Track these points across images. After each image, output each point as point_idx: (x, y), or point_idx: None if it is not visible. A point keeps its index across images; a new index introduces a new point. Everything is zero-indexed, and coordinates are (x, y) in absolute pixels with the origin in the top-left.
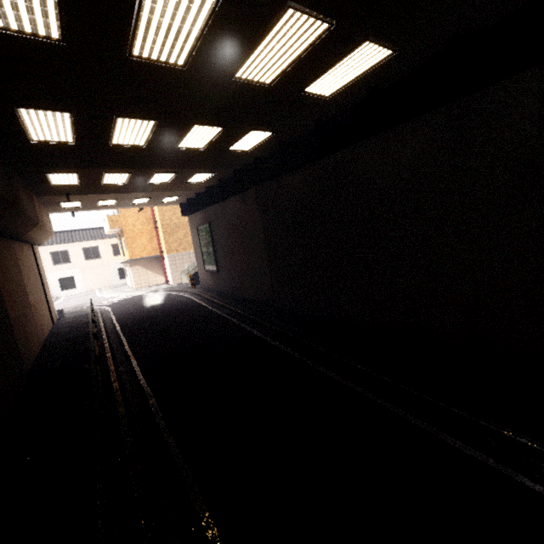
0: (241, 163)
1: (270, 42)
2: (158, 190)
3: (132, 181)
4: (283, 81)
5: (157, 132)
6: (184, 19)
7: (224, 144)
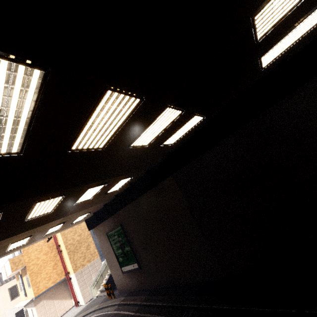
0: (156, 161)
1: None
2: (76, 211)
3: (59, 206)
4: (263, 39)
5: (127, 122)
6: None
7: (164, 137)
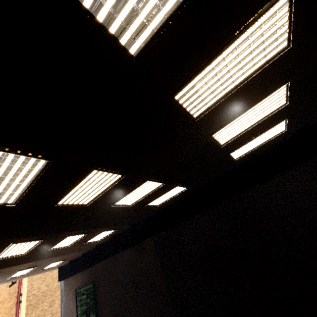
0: (142, 217)
1: (254, 109)
2: (51, 256)
3: (34, 249)
4: (227, 144)
5: (111, 188)
6: (237, 72)
7: (148, 199)
